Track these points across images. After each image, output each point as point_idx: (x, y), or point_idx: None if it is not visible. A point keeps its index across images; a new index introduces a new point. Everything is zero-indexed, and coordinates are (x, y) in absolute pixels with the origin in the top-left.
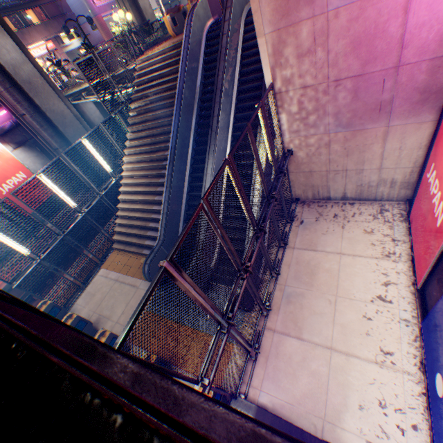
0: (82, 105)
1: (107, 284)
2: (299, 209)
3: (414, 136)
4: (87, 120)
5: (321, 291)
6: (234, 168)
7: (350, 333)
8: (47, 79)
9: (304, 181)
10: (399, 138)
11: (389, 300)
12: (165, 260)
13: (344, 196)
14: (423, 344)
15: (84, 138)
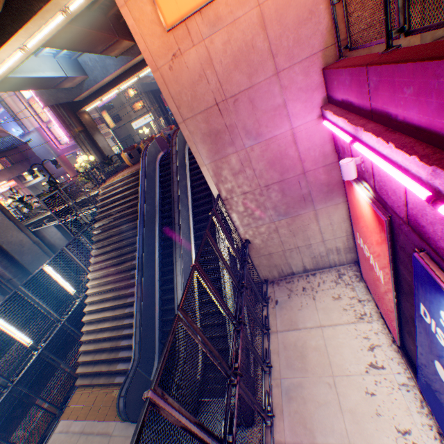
0: (42, 230)
1: (68, 443)
2: (270, 289)
3: (337, 213)
4: (47, 243)
5: (317, 374)
6: (202, 270)
7: (362, 419)
8: (8, 214)
9: (267, 262)
10: (327, 216)
11: (381, 365)
12: (149, 389)
13: (305, 268)
14: (430, 408)
15: (46, 264)
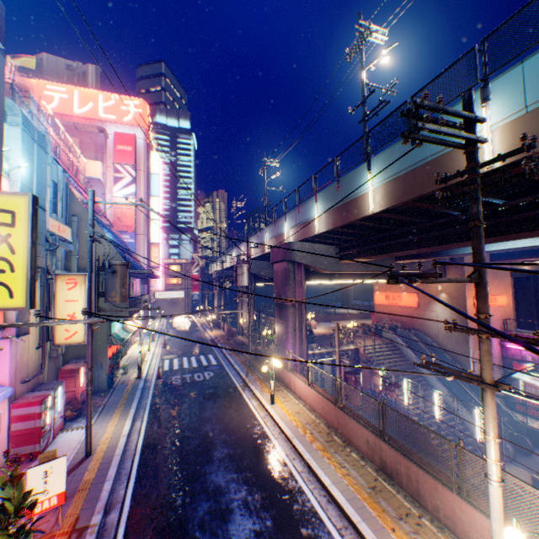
0: None
1: None
2: None
3: None
4: None
5: None
6: None
7: None
8: None
9: None
10: None
11: None
12: None
13: None
14: None
15: (404, 377)
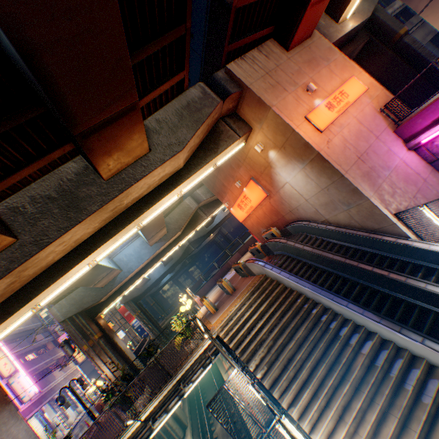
0: None
1: None
2: None
3: None
4: None
5: None
6: None
7: None
8: None
9: None
10: None
11: None
12: None
13: None
14: None
15: (277, 415)
